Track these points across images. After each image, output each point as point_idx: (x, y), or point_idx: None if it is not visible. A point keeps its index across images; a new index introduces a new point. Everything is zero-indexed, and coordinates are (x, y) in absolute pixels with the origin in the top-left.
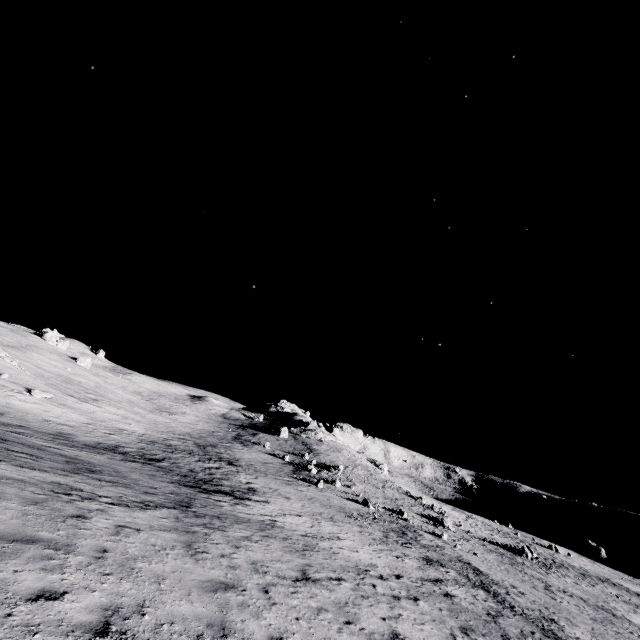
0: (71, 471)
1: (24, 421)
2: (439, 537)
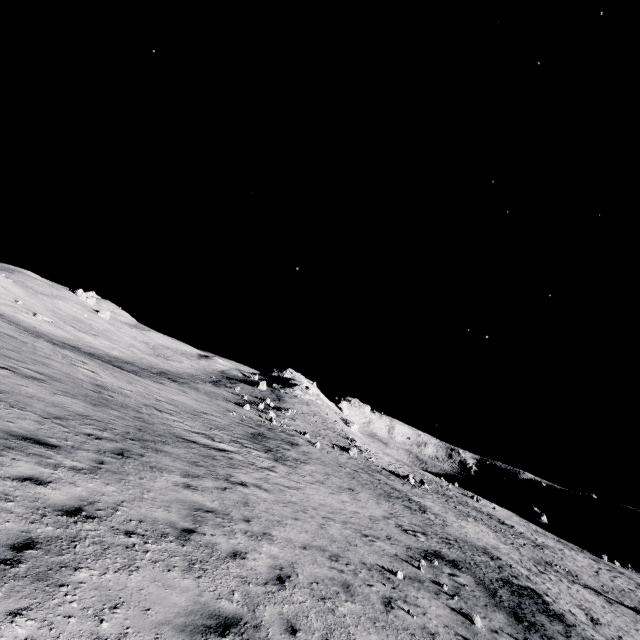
0: None
1: (17, 322)
2: (314, 444)
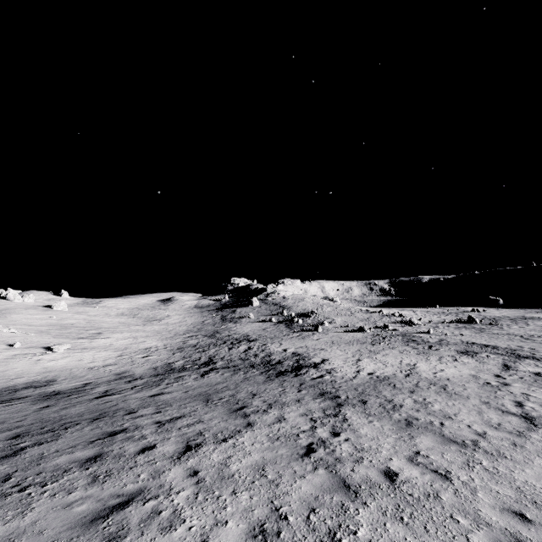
0: (238, 416)
1: (78, 378)
2: (427, 333)
